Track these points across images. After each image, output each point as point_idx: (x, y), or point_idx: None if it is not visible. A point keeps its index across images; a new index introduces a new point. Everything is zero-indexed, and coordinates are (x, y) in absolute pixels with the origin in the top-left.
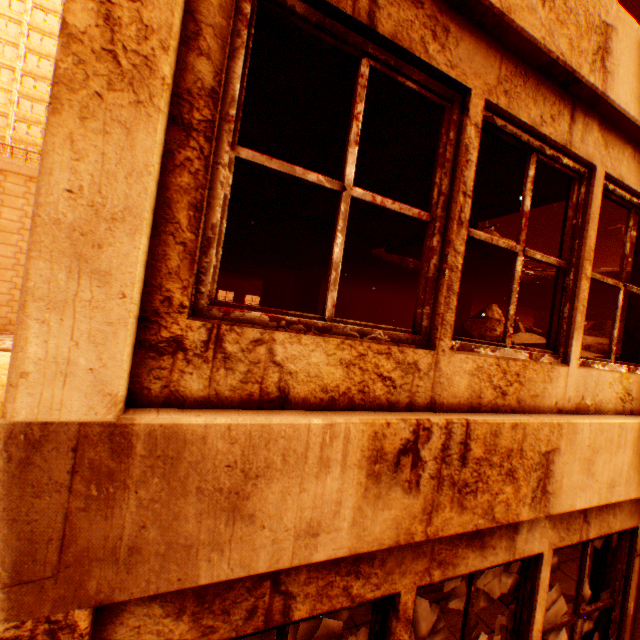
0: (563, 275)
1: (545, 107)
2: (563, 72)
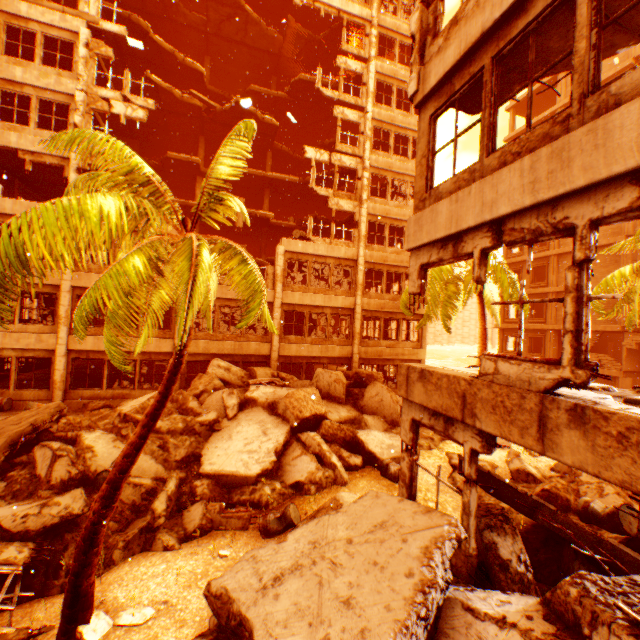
0: None
1: (5, 218)
2: (5, 213)
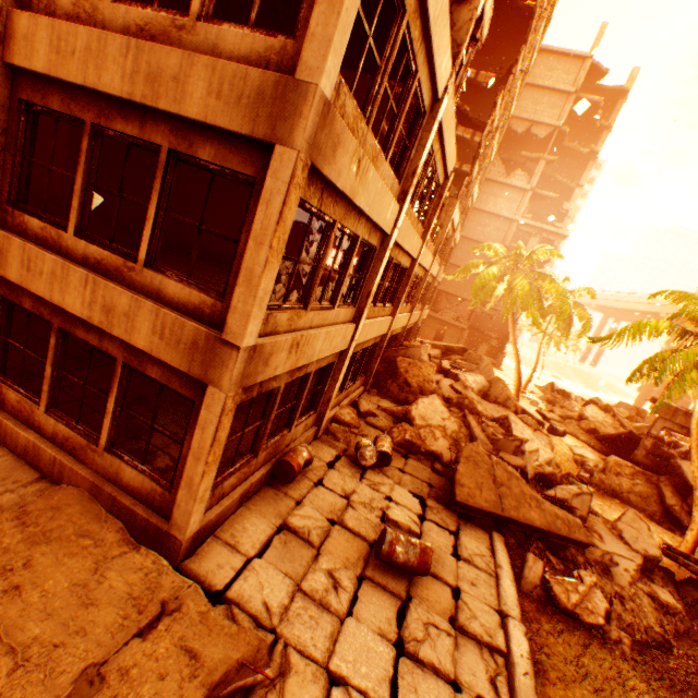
0: (396, 120)
1: (418, 34)
2: (427, 21)
